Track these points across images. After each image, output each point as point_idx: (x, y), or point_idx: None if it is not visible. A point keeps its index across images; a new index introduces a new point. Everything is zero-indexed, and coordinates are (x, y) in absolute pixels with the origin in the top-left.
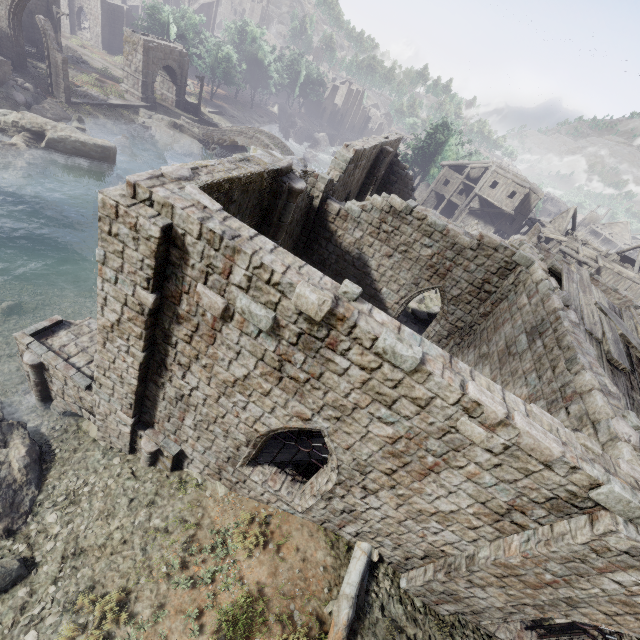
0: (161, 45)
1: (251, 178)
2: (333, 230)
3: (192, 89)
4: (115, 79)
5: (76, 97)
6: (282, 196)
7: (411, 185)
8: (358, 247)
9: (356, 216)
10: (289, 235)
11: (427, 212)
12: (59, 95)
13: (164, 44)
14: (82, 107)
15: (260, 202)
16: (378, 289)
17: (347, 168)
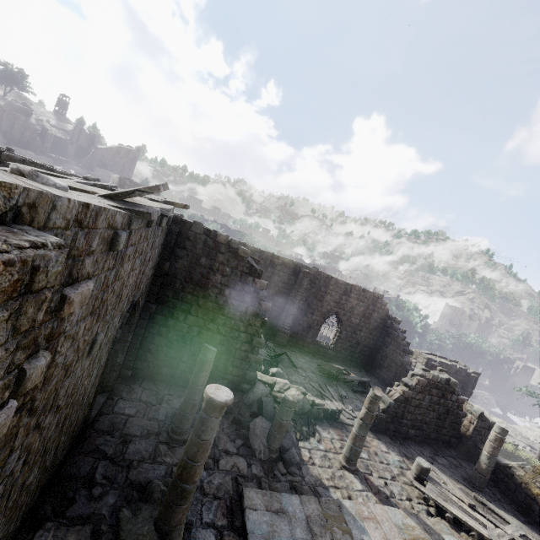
0: None
1: None
2: None
3: None
4: None
5: None
6: None
7: (402, 345)
8: None
9: None
10: None
11: None
12: None
13: None
14: None
15: None
16: None
17: None
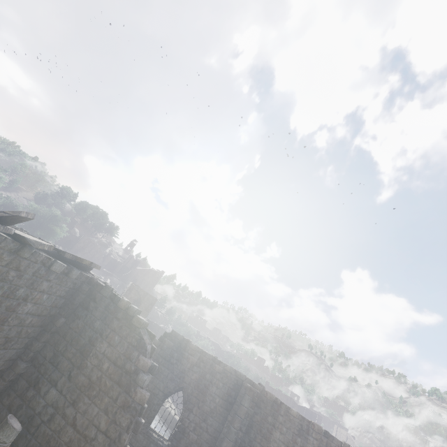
0: None
1: None
2: None
3: None
4: None
5: None
6: None
7: None
8: None
9: None
10: None
11: None
12: None
13: None
14: None
15: None
16: None
17: (164, 339)
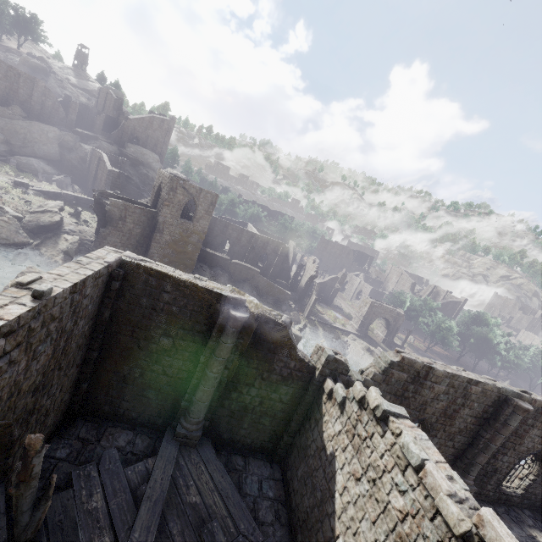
0: (384, 306)
1: (186, 284)
2: (323, 412)
3: (411, 340)
4: (350, 318)
5: (315, 317)
6: (221, 315)
7: None
8: (334, 445)
9: (338, 400)
10: (270, 386)
11: (408, 428)
12: (305, 313)
13: (386, 306)
14: (314, 321)
15: (198, 309)
16: (335, 532)
17: (389, 371)
